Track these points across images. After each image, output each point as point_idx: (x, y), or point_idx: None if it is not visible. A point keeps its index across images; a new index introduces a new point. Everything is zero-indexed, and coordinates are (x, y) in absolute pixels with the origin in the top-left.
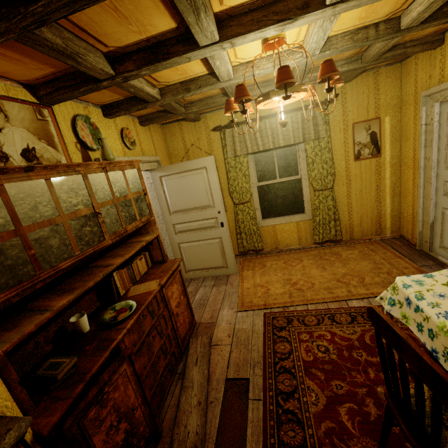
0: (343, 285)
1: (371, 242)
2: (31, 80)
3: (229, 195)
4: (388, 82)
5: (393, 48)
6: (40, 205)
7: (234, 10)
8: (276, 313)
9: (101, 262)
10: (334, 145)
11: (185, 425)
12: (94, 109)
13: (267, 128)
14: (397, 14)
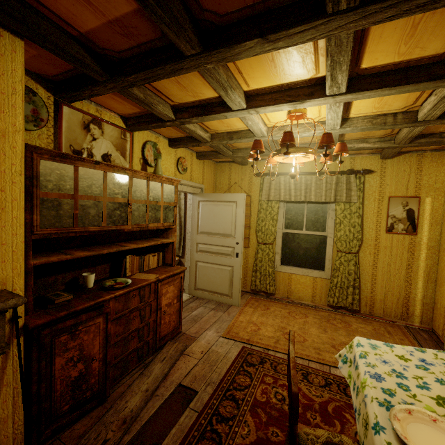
0: (335, 351)
1: (392, 324)
2: (126, 114)
3: (255, 233)
4: (433, 166)
5: (428, 136)
6: (94, 186)
7: (259, 91)
8: (253, 351)
9: (121, 243)
10: (366, 213)
11: (127, 401)
12: (163, 140)
13: (301, 183)
14: (414, 108)
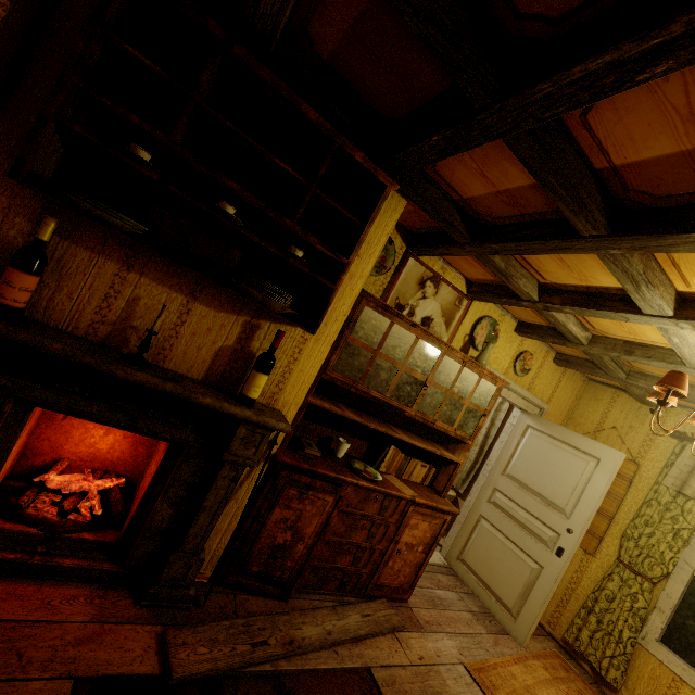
0: None
1: None
2: (473, 279)
3: (619, 538)
4: None
5: None
6: (399, 348)
7: None
8: None
9: (393, 427)
10: None
11: (305, 622)
12: (509, 320)
13: None
14: None
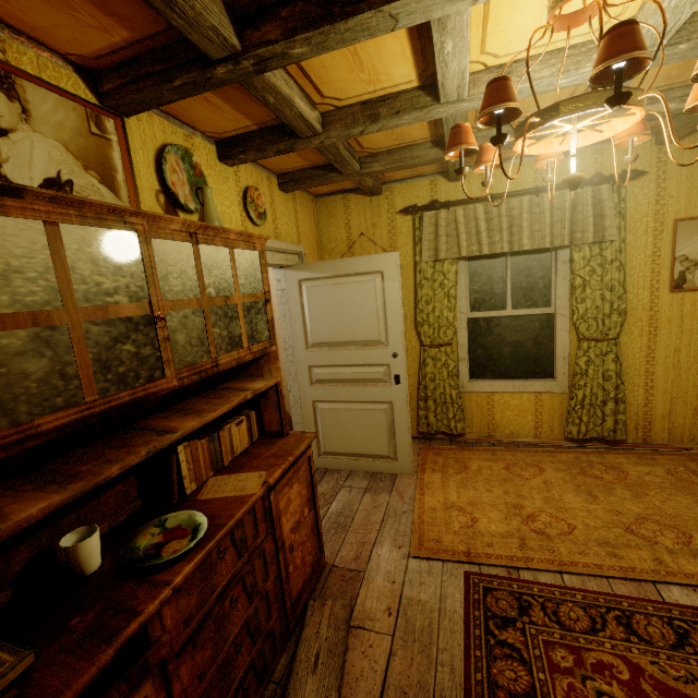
0: (641, 542)
1: (690, 456)
2: (89, 59)
3: (414, 328)
4: None
5: None
6: (19, 276)
7: None
8: (492, 580)
9: (156, 421)
10: (630, 259)
11: None
12: (203, 143)
13: (501, 215)
14: None
